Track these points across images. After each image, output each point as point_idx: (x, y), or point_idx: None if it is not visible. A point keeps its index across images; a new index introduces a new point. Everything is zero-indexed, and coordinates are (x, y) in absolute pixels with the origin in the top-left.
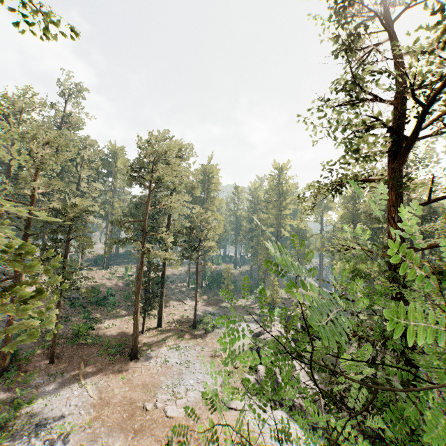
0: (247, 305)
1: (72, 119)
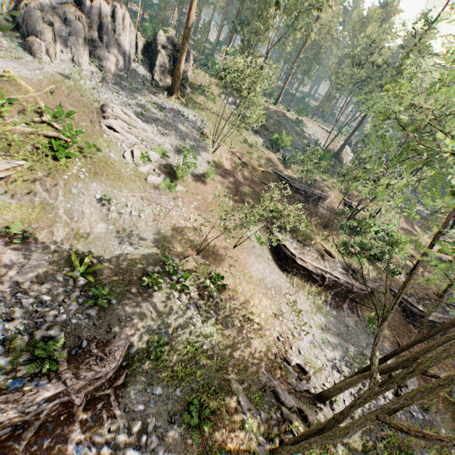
0: None
1: None
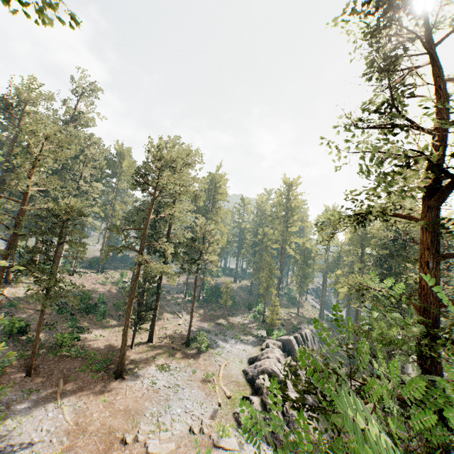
0: (245, 324)
1: (80, 115)
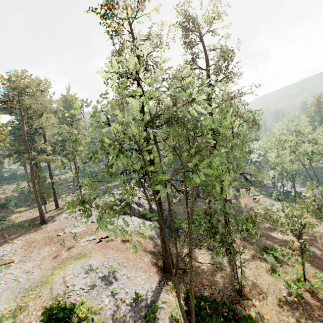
0: (117, 184)
1: None
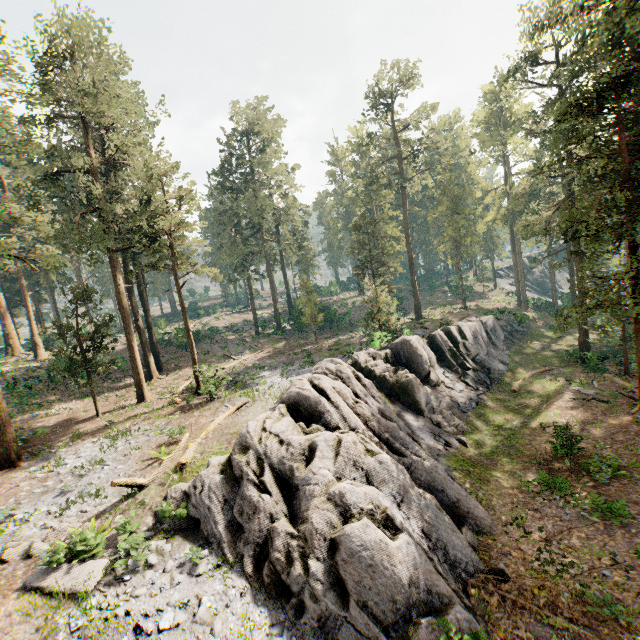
0: (346, 343)
1: None
